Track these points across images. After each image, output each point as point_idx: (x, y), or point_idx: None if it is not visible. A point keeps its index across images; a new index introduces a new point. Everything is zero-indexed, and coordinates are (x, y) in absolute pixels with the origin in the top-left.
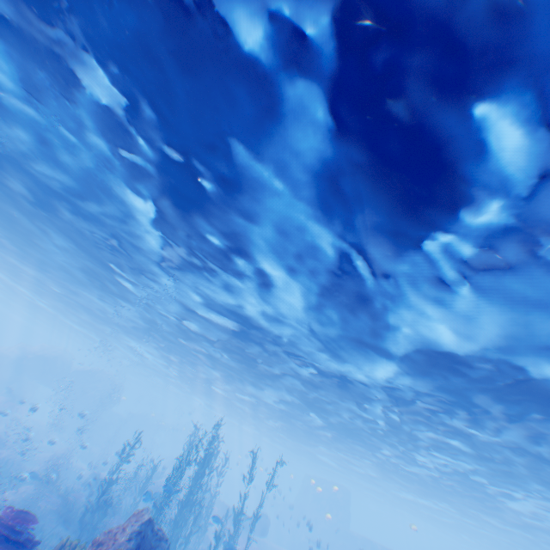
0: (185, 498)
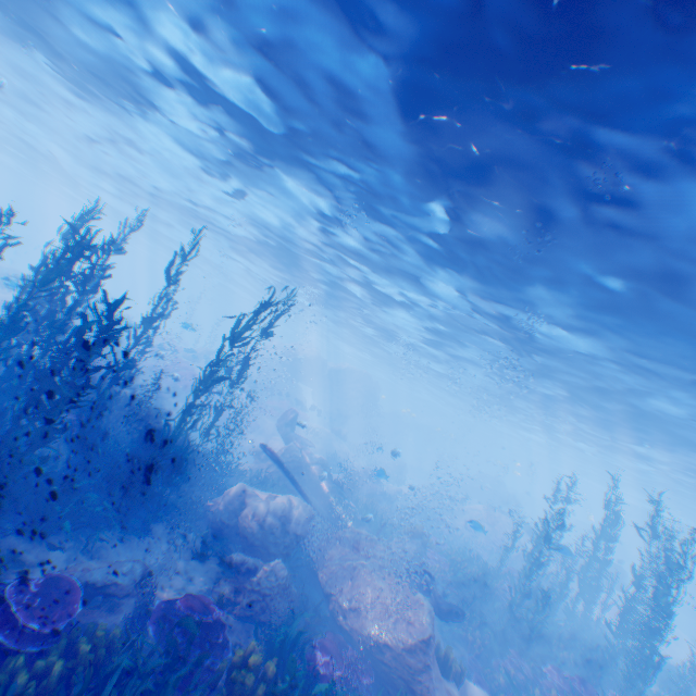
0: (581, 572)
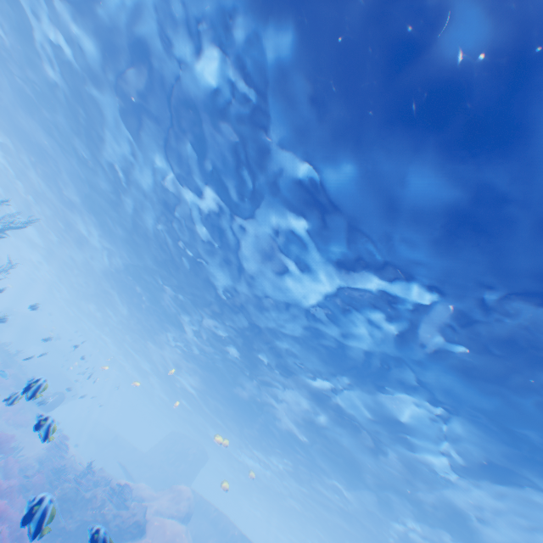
0: None
